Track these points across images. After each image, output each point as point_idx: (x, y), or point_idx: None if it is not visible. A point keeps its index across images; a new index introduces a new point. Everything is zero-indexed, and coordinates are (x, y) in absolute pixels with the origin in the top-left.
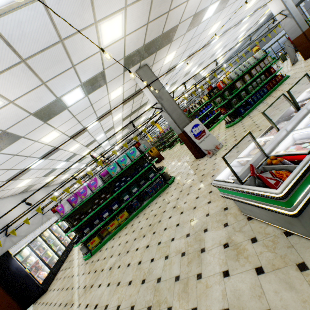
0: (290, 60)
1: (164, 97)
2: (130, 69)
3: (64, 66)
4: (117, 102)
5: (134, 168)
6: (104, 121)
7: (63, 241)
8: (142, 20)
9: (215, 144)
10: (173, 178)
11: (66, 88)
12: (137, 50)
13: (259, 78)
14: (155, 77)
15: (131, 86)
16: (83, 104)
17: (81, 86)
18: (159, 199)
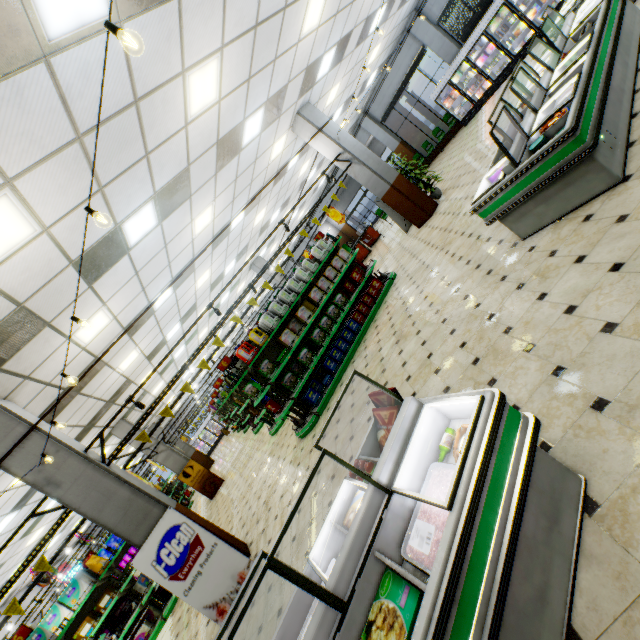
0: (399, 224)
1: (64, 473)
2: None
3: None
4: None
5: None
6: None
7: None
8: None
9: (237, 570)
10: None
11: None
12: None
13: (333, 303)
14: (24, 427)
15: None
16: None
17: None
18: None
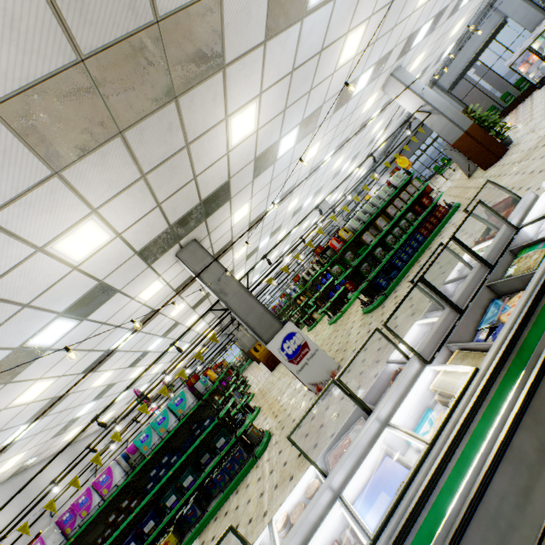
0: (463, 169)
1: (229, 289)
2: (161, 257)
3: (5, 313)
4: (164, 297)
5: (189, 429)
6: (149, 326)
7: None
8: (143, 207)
9: (331, 369)
10: (266, 440)
11: (29, 331)
12: (160, 235)
13: (405, 218)
14: (211, 258)
15: (181, 270)
16: (82, 330)
17: (62, 316)
18: (233, 503)
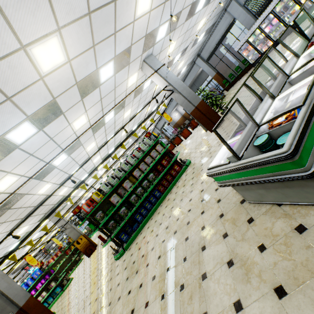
0: (202, 126)
1: None
2: None
3: None
4: None
5: None
6: None
7: None
8: None
9: None
10: None
11: None
12: None
13: (147, 178)
14: None
15: None
16: None
17: None
18: None
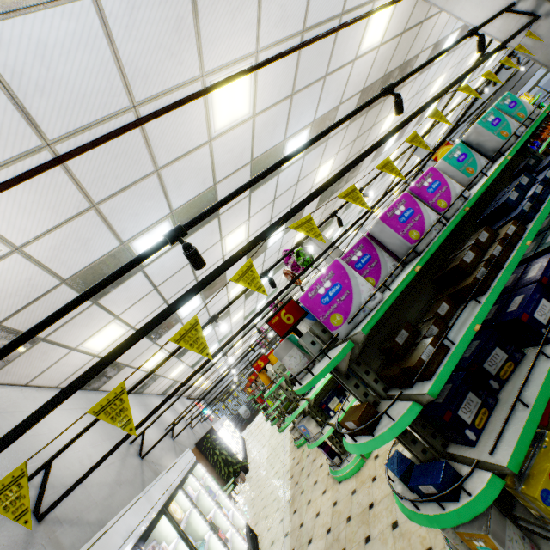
0: None
1: None
2: None
3: None
4: (355, 88)
5: (523, 165)
6: (308, 162)
7: (229, 548)
8: None
9: None
10: None
11: None
12: None
13: None
14: None
15: (396, 33)
16: None
17: None
18: None
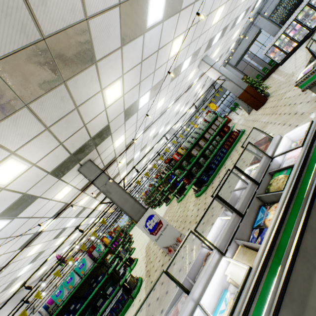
0: (245, 110)
1: (112, 189)
2: (67, 173)
3: None
4: (73, 195)
5: (89, 283)
6: (65, 213)
7: None
8: (50, 146)
9: (176, 236)
10: (139, 285)
11: None
12: (64, 161)
13: (215, 140)
14: (100, 171)
15: (83, 178)
16: (14, 224)
17: None
18: None
